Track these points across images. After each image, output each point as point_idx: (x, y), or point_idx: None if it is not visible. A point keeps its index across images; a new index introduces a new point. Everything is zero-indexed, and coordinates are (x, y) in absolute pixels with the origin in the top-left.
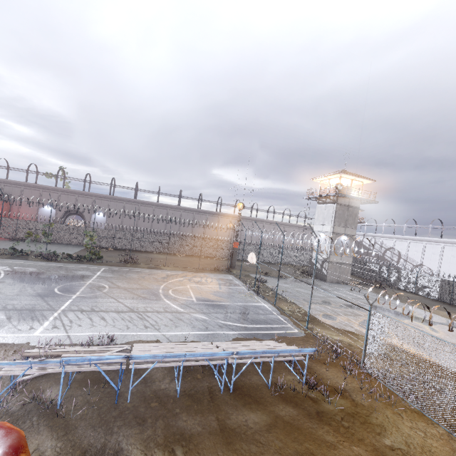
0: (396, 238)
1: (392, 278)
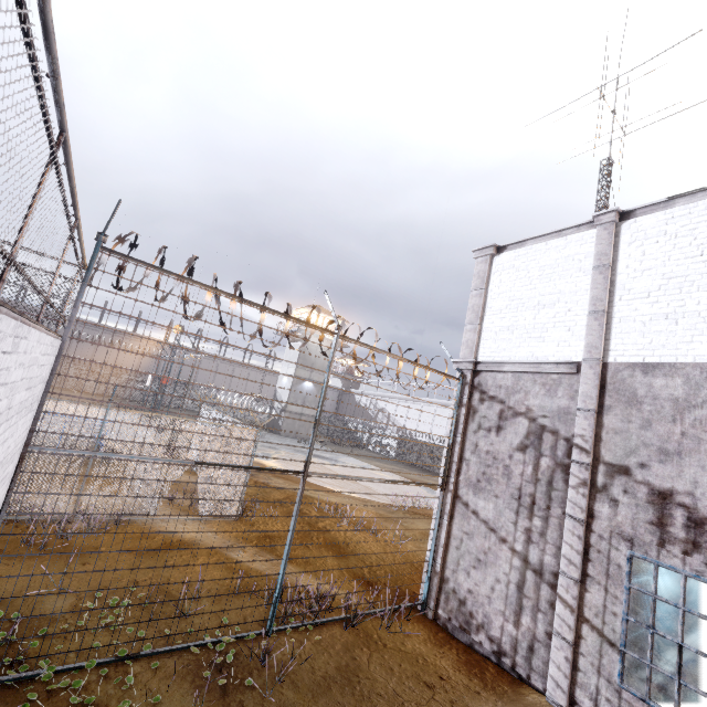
0: (388, 397)
1: (364, 439)
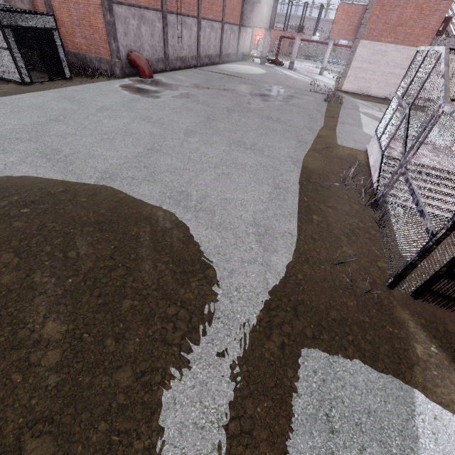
0: None
1: None
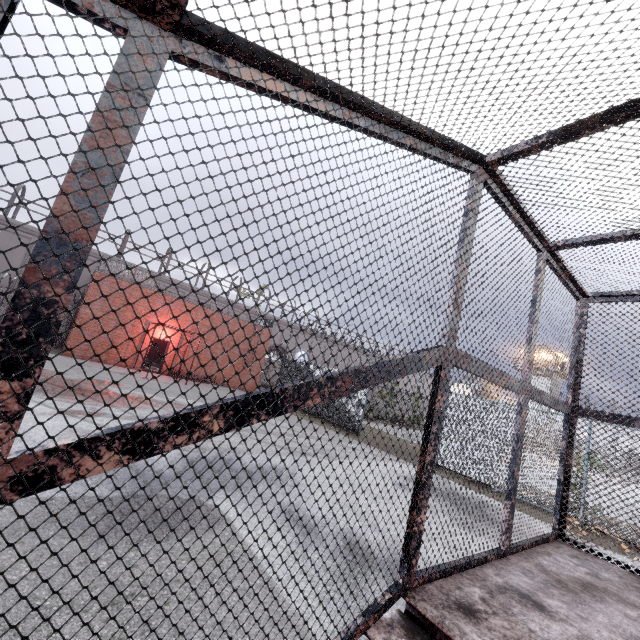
0: None
1: None
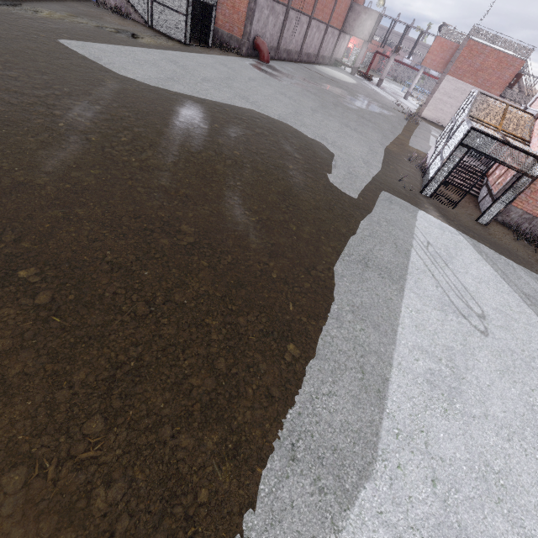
0: None
1: None
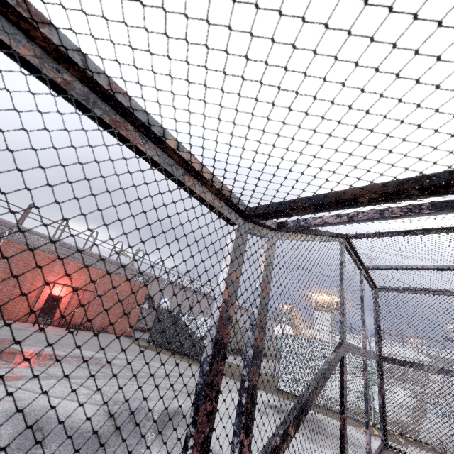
0: None
1: None
